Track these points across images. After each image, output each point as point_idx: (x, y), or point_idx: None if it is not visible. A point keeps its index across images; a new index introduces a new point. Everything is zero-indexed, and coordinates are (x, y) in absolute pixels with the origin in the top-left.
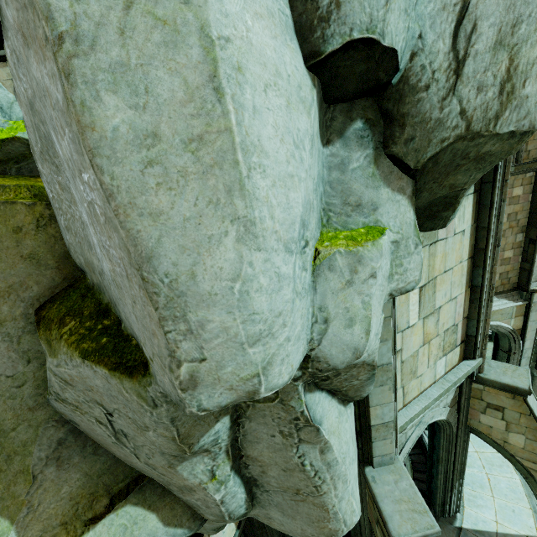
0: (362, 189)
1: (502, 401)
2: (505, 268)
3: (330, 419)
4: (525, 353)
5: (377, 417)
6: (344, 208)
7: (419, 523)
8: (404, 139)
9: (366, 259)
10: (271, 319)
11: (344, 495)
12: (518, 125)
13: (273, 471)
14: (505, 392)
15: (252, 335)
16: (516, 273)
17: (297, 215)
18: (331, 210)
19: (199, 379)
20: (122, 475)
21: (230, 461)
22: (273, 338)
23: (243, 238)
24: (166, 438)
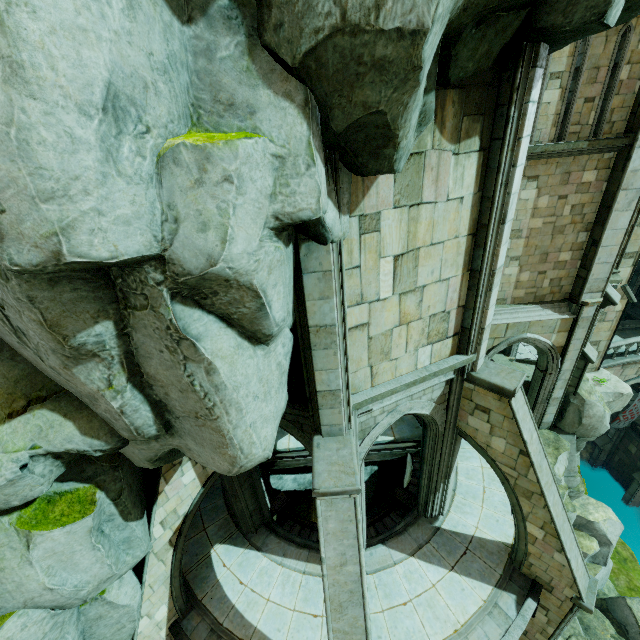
0: (234, 85)
1: (489, 403)
2: (558, 274)
3: (218, 343)
4: (563, 375)
5: (323, 383)
6: (215, 106)
7: (343, 481)
8: (273, 25)
9: (215, 158)
10: (65, 180)
11: (240, 424)
12: (404, 20)
13: (173, 392)
14: (493, 393)
15: (44, 191)
16: (571, 282)
17: (96, 77)
18: (201, 106)
19: (4, 232)
20: (42, 384)
21: (126, 373)
22: (71, 202)
23: (11, 80)
24: (36, 323)
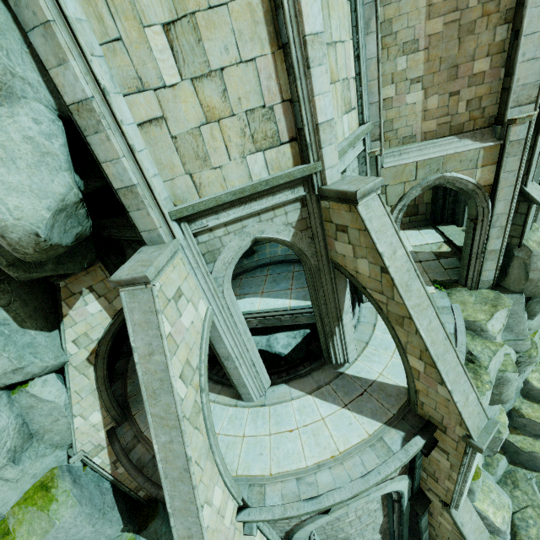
0: None
1: (344, 218)
2: (476, 92)
3: None
4: (497, 221)
5: (115, 178)
6: None
7: (136, 271)
8: None
9: None
10: None
11: None
12: None
13: None
14: (342, 203)
15: None
16: (495, 100)
17: None
18: None
19: None
20: None
21: None
22: None
23: None
24: None
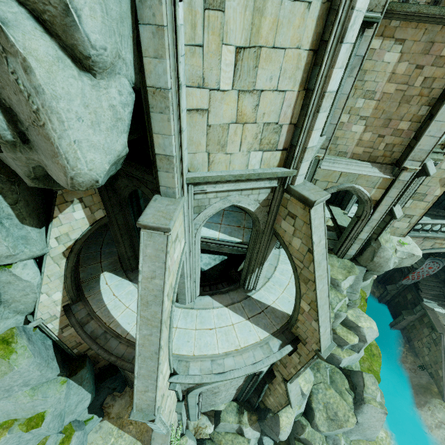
0: None
1: (297, 211)
2: (394, 140)
3: (33, 43)
4: (371, 223)
5: (160, 146)
6: None
7: (160, 222)
8: None
9: None
10: None
11: (64, 136)
12: None
13: (12, 96)
14: (301, 202)
15: None
16: (401, 150)
17: None
18: None
19: None
20: None
21: None
22: None
23: None
24: None
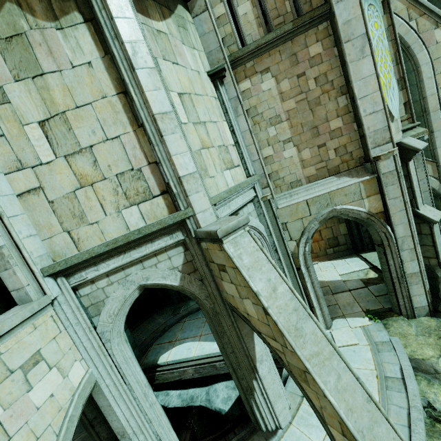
0: None
1: (220, 257)
2: (339, 142)
3: None
4: (403, 244)
5: None
6: None
7: None
8: None
9: None
10: None
11: None
12: None
13: None
14: (213, 243)
15: None
16: (358, 145)
17: None
18: None
19: None
20: None
21: None
22: None
23: None
24: None
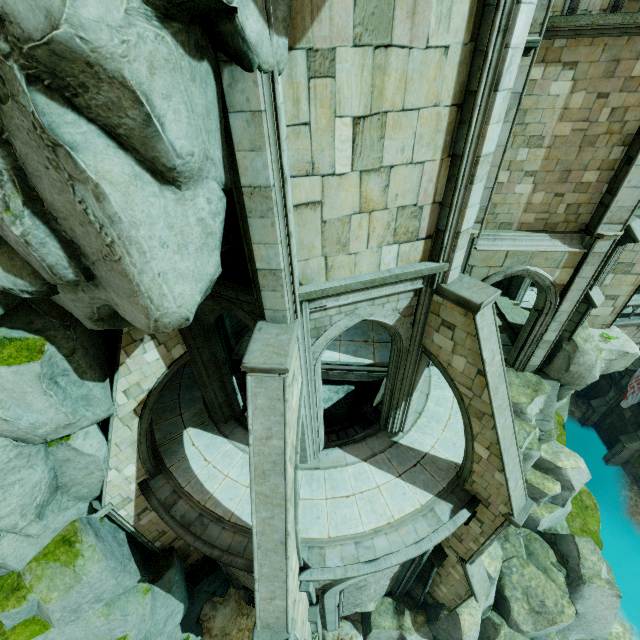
0: None
1: (455, 318)
2: (578, 199)
3: (106, 164)
4: (559, 317)
5: (262, 259)
6: None
7: (273, 360)
8: None
9: None
10: None
11: (146, 270)
12: None
13: (76, 227)
14: (459, 307)
15: None
16: (591, 210)
17: None
18: None
19: None
20: None
21: (20, 195)
22: None
23: None
24: None
